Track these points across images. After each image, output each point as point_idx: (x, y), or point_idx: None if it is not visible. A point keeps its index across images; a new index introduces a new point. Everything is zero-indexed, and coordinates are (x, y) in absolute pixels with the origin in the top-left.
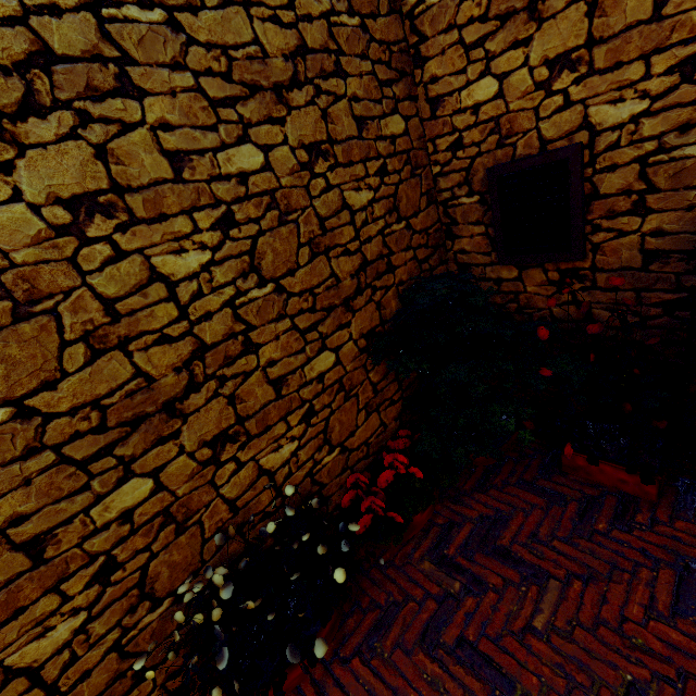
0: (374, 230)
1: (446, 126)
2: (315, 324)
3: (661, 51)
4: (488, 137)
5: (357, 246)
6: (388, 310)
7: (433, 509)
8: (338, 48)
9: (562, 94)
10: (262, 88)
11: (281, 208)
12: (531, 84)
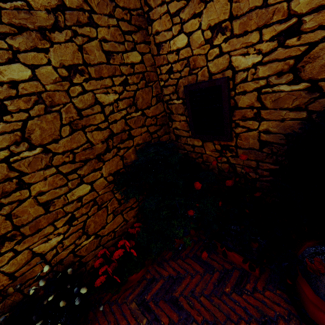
0: (119, 116)
1: (165, 60)
2: (75, 170)
3: (268, 26)
4: (184, 68)
5: (106, 125)
6: (129, 160)
7: (146, 269)
8: (91, 9)
9: (218, 47)
10: (29, 29)
11: (46, 103)
12: (203, 40)
